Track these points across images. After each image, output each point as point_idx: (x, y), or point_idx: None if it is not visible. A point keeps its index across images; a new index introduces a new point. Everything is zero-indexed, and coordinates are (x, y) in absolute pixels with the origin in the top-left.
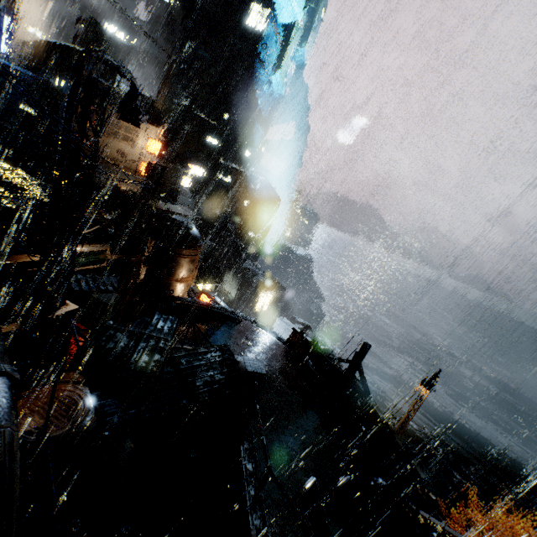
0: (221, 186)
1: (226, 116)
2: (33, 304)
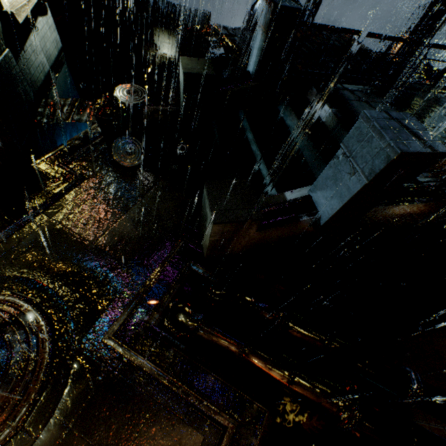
0: None
1: None
2: None
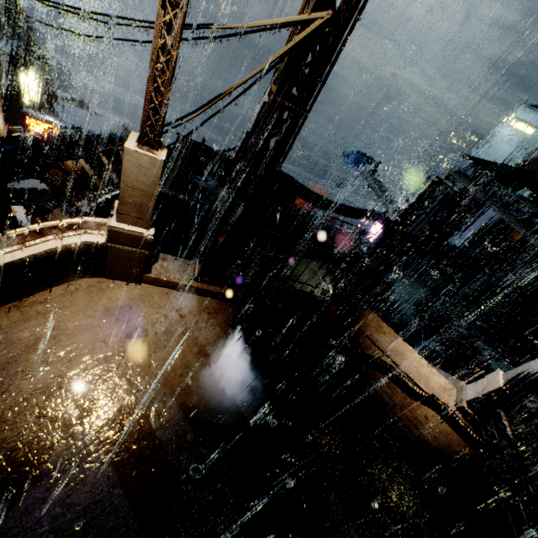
0: None
1: None
2: (3, 227)
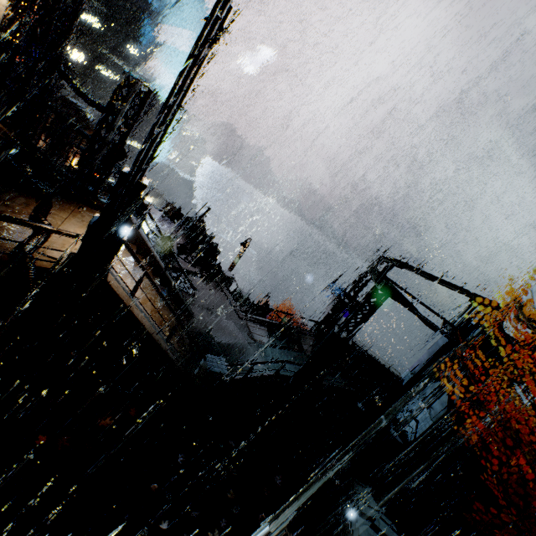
0: (97, 79)
1: None
2: None
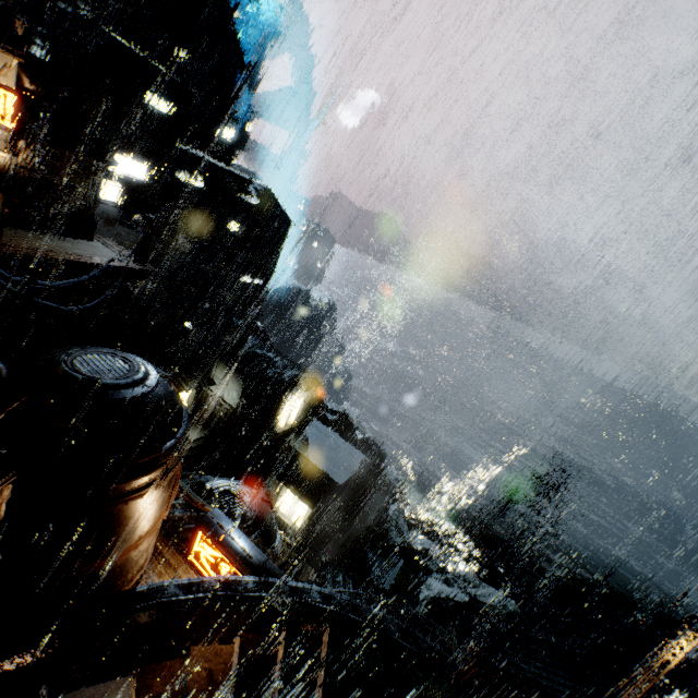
0: (184, 194)
1: (179, 53)
2: None
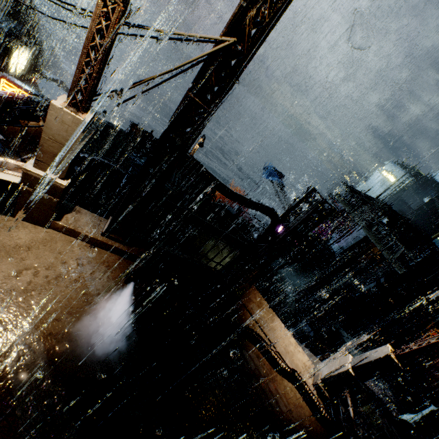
0: None
1: None
2: None
